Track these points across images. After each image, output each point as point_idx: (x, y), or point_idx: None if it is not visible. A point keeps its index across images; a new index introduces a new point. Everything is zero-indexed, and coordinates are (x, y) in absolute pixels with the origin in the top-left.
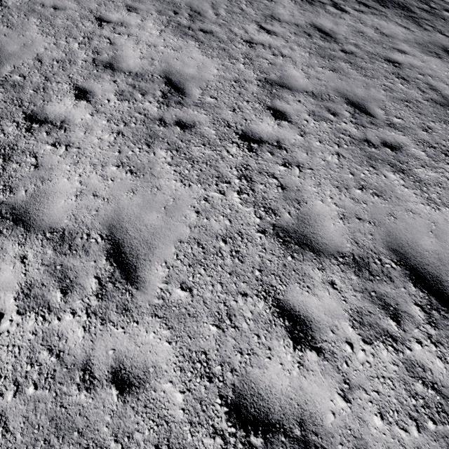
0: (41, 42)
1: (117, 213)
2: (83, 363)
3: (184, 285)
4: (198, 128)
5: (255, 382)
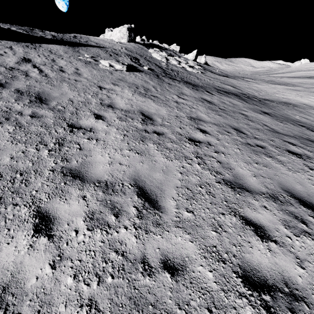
0: (71, 93)
1: (136, 173)
2: (141, 258)
3: (188, 209)
4: (166, 135)
5: (249, 261)
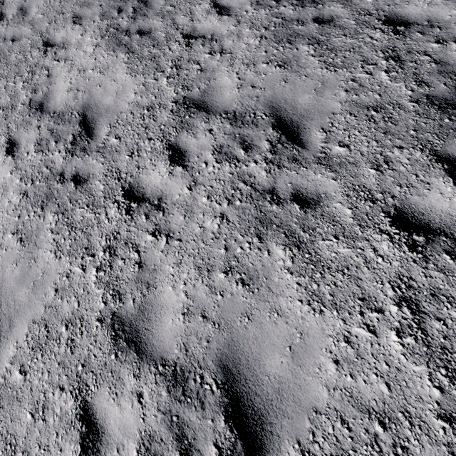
0: None
1: None
2: None
3: (23, 368)
4: (89, 183)
5: None
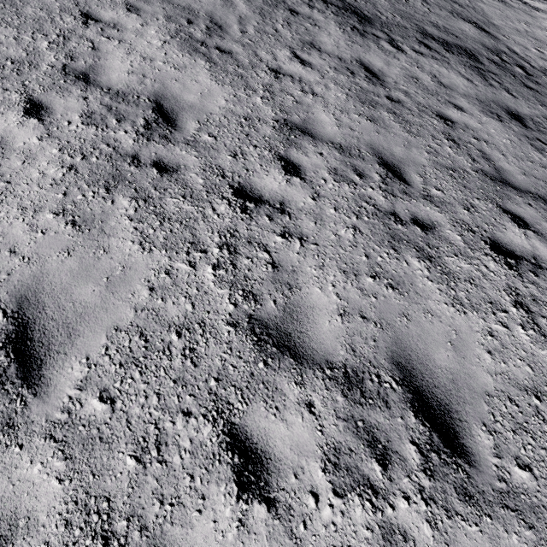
0: None
1: (37, 280)
2: None
3: (106, 393)
4: (181, 174)
5: None
